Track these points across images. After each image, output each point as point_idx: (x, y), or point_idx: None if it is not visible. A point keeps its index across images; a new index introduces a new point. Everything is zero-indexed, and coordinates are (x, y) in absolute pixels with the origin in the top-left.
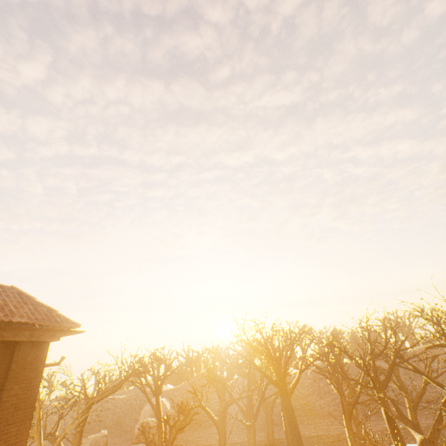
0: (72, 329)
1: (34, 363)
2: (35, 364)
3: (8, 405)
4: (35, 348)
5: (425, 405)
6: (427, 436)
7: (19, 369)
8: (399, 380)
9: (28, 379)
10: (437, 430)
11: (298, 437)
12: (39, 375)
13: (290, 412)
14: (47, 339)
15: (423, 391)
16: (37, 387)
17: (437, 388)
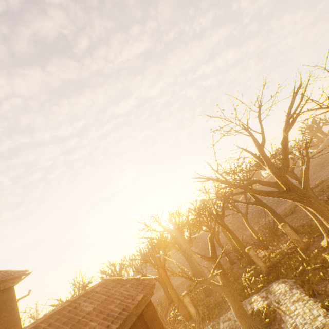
0: (23, 274)
1: (9, 299)
2: (10, 299)
3: (3, 322)
4: (5, 292)
5: (265, 212)
6: (211, 233)
7: (0, 305)
8: (236, 208)
9: (9, 307)
10: (214, 228)
11: (192, 262)
12: (15, 302)
13: (185, 253)
14: (11, 285)
15: (247, 208)
16: (16, 308)
17: (270, 200)
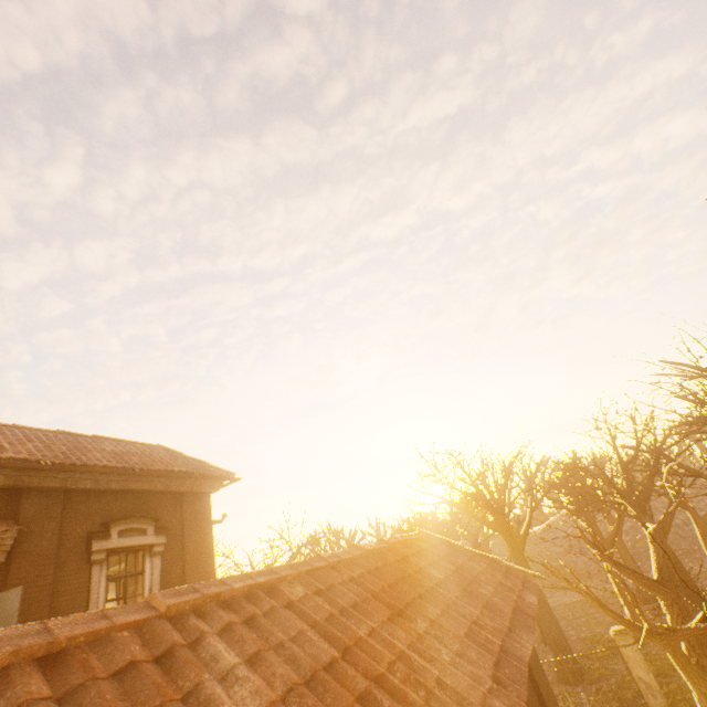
0: (229, 477)
1: (202, 513)
2: (203, 513)
3: (191, 550)
4: (199, 499)
5: None
6: (658, 523)
7: (191, 518)
8: None
9: (201, 527)
10: (670, 513)
11: None
12: (209, 524)
13: (519, 559)
14: (208, 489)
15: None
16: (211, 535)
17: None
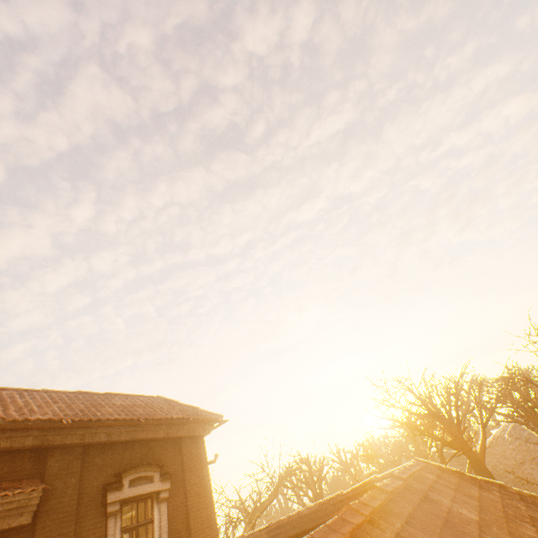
0: (218, 419)
1: (198, 455)
2: (199, 456)
3: (192, 493)
4: (194, 442)
5: None
6: None
7: (189, 461)
8: None
9: (199, 470)
10: None
11: None
12: (205, 466)
13: (486, 476)
14: (201, 433)
15: None
16: (207, 476)
17: None
